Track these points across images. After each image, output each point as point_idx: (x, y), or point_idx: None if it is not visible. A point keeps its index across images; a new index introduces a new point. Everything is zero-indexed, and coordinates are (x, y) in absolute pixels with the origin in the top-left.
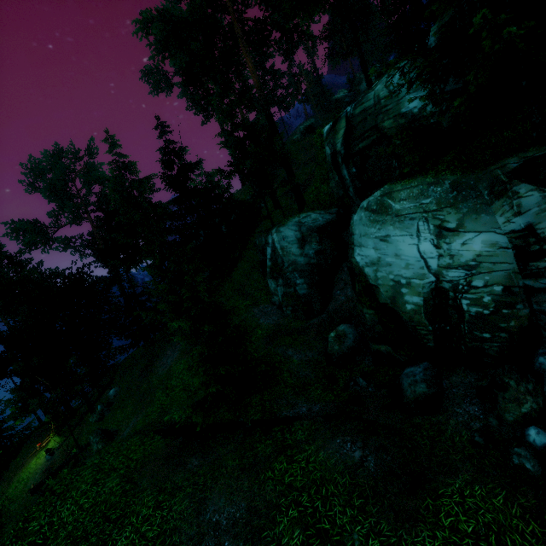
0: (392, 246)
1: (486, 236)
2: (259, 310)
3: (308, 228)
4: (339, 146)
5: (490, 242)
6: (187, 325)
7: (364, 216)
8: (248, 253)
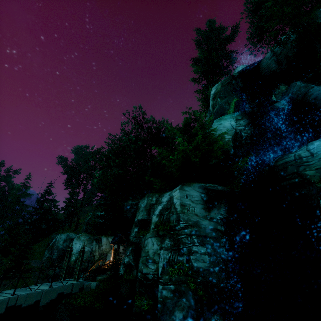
0: (76, 245)
1: (88, 248)
2: (35, 261)
3: (69, 237)
4: (87, 220)
5: (88, 249)
6: (2, 256)
7: (76, 237)
8: (46, 240)
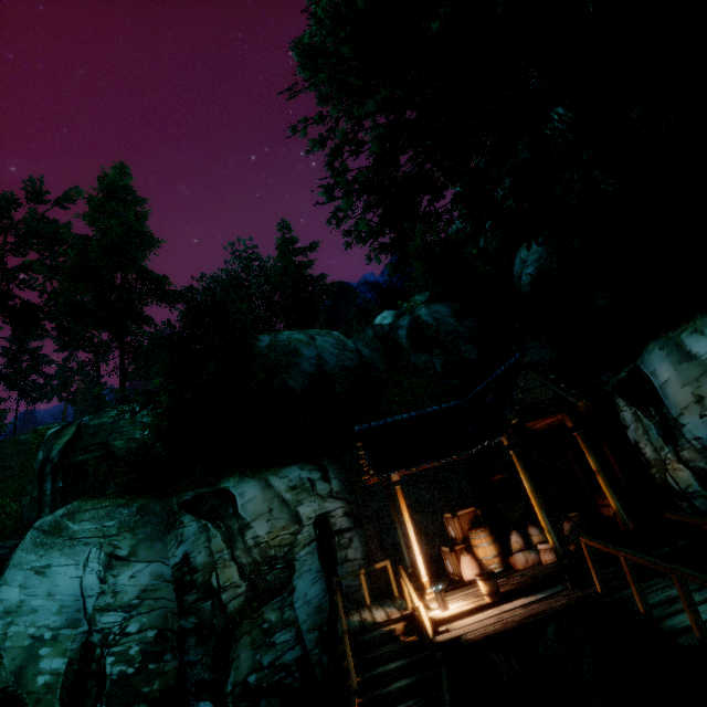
0: (50, 580)
1: (154, 566)
2: None
3: None
4: (55, 452)
5: (156, 573)
6: None
7: (31, 536)
8: None
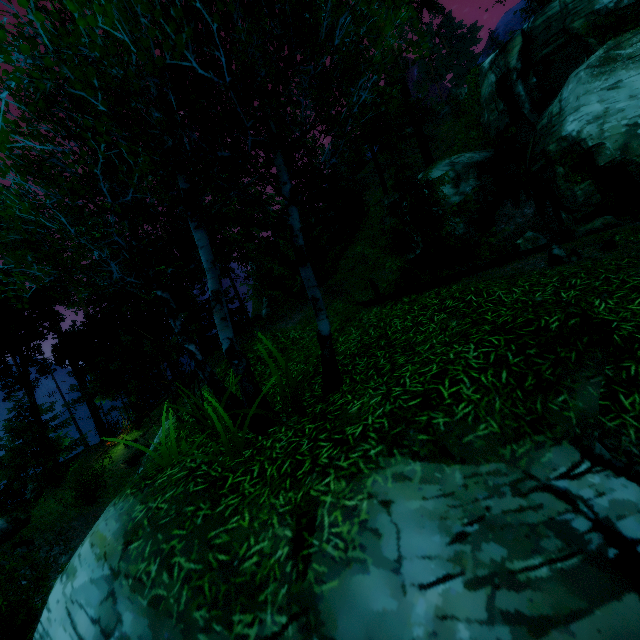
0: (625, 89)
1: None
2: None
3: (464, 165)
4: (513, 63)
5: None
6: None
7: (585, 75)
8: (363, 234)
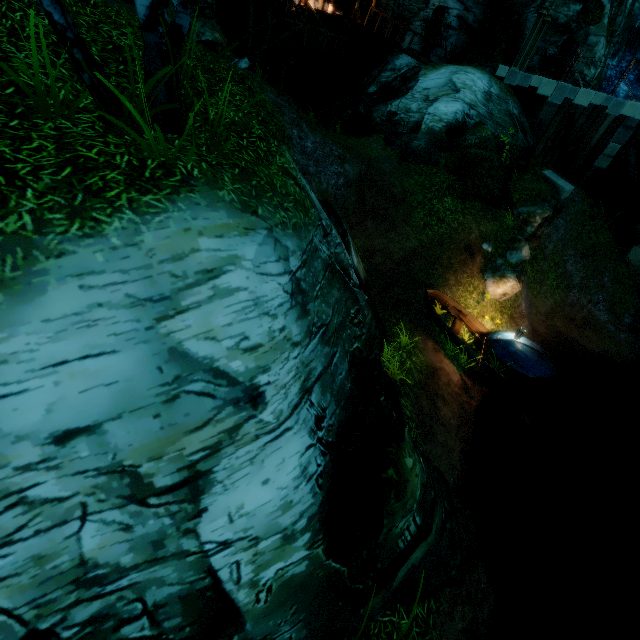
0: None
1: None
2: None
3: None
4: None
5: None
6: None
7: None
8: None
